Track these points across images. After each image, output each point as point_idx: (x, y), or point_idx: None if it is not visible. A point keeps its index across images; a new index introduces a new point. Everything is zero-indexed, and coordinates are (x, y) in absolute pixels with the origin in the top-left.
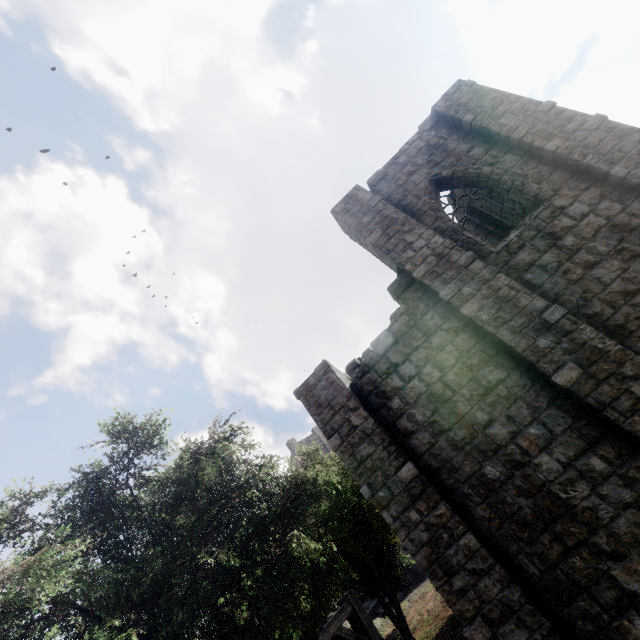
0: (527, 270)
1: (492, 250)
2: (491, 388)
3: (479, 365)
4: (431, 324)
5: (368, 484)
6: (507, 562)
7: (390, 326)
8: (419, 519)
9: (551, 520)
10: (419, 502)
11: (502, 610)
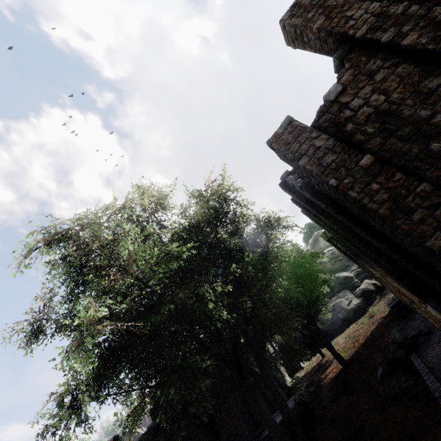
0: None
1: None
2: (432, 92)
3: (419, 80)
4: (374, 67)
5: (334, 178)
6: None
7: (338, 80)
8: (379, 187)
9: None
10: (378, 177)
11: None
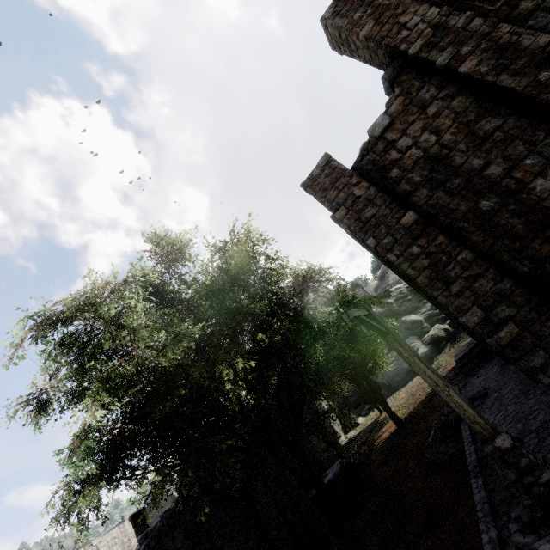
0: (529, 17)
1: (491, 8)
2: (487, 136)
3: (476, 120)
4: (427, 97)
5: (373, 237)
6: (499, 269)
7: (386, 110)
8: (420, 251)
9: (542, 229)
10: (420, 239)
11: (495, 298)
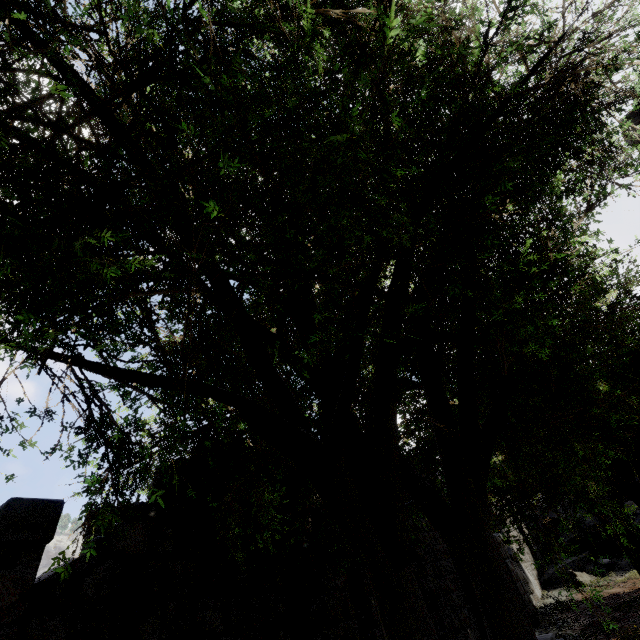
0: None
1: None
2: None
3: None
4: None
5: None
6: None
7: None
8: None
9: None
10: None
11: None
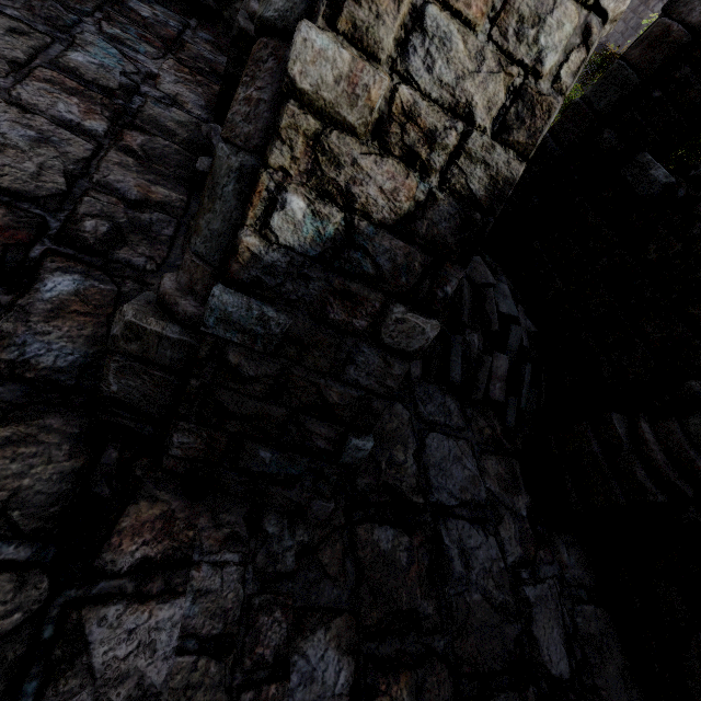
0: None
1: None
2: None
3: None
4: None
5: None
6: None
7: None
8: None
9: None
10: None
11: None
